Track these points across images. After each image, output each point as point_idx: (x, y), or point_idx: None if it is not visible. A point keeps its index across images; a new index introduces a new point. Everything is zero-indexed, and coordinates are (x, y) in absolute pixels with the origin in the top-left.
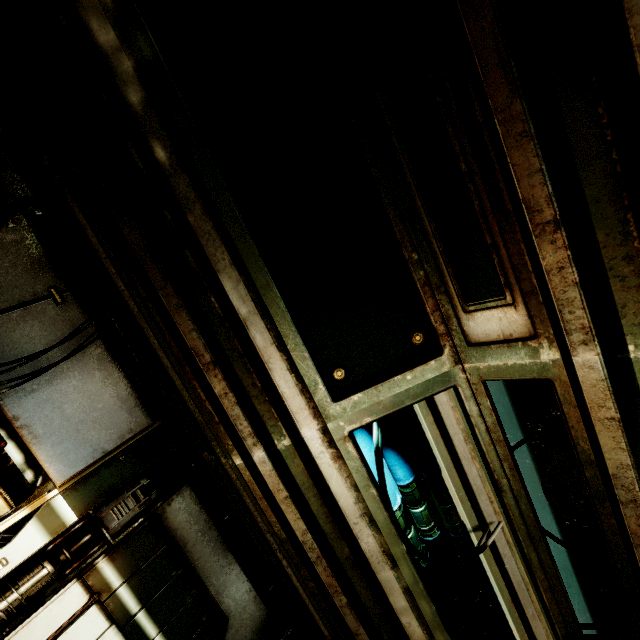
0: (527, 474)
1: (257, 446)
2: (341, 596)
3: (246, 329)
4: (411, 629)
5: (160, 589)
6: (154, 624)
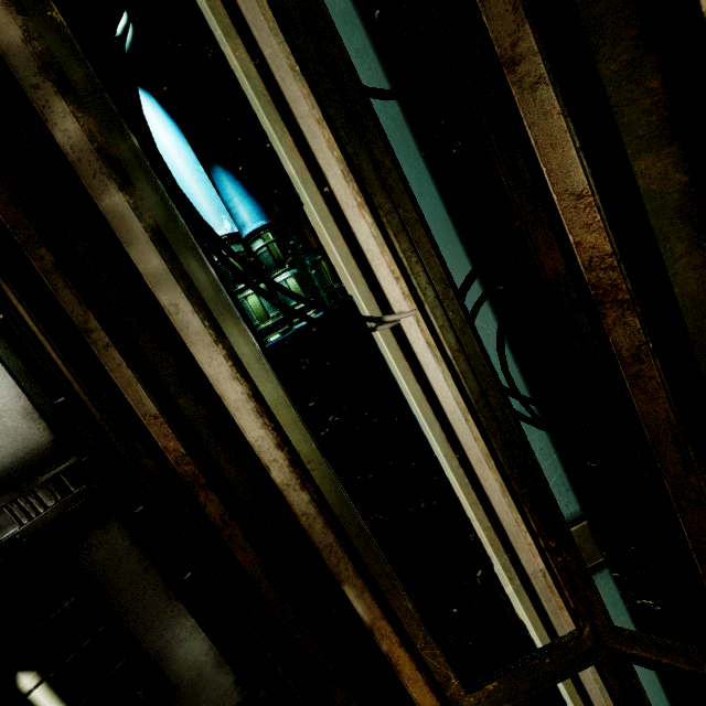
0: (441, 232)
1: None
2: (41, 249)
3: None
4: (181, 319)
5: None
6: None
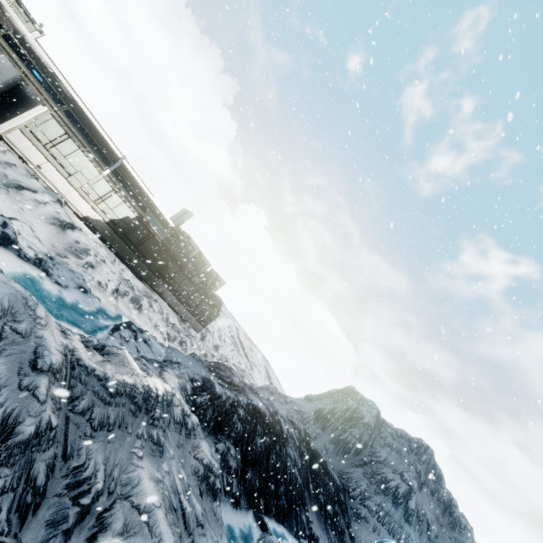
0: None
1: None
2: None
3: None
4: None
5: None
6: None
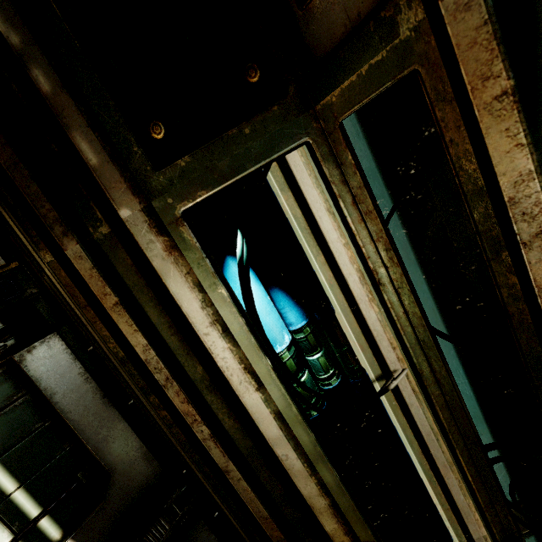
0: (429, 316)
1: (68, 236)
2: (202, 426)
3: (24, 68)
4: (289, 462)
5: (20, 441)
6: (12, 478)
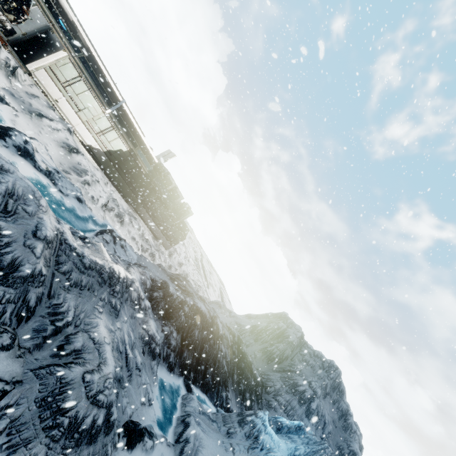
0: None
1: None
2: None
3: None
4: None
5: None
6: None
